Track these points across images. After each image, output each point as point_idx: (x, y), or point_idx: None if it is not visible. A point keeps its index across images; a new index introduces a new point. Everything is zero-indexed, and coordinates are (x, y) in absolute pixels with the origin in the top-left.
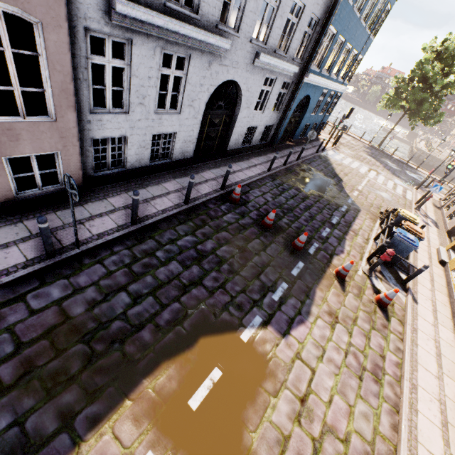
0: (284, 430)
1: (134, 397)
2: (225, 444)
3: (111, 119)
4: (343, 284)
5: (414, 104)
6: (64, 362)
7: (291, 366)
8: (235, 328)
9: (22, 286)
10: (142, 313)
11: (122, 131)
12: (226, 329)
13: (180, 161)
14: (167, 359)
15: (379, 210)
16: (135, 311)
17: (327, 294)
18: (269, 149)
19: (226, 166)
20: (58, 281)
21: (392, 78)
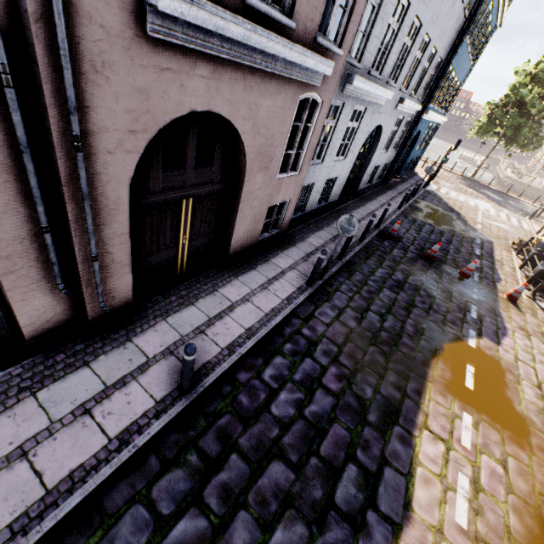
0: (538, 405)
1: (430, 380)
2: (506, 411)
3: (312, 169)
4: (516, 306)
5: (511, 130)
6: (372, 358)
7: (516, 365)
8: (461, 338)
9: (306, 308)
10: (393, 326)
11: (314, 178)
12: (455, 338)
13: (331, 203)
14: (432, 357)
15: (508, 242)
16: (388, 325)
17: (509, 314)
18: (384, 187)
19: (363, 206)
20: (324, 304)
21: (485, 104)
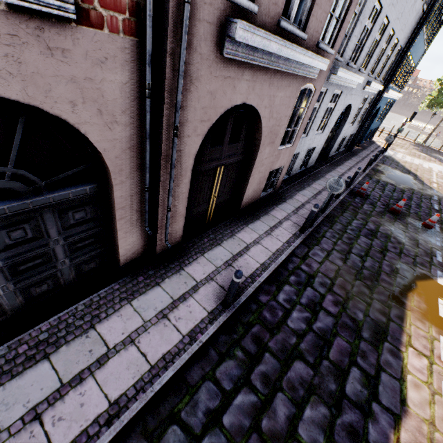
0: None
1: (409, 309)
2: None
3: (299, 142)
4: None
5: None
6: (359, 289)
7: None
8: (430, 277)
9: (301, 249)
10: (372, 266)
11: (299, 149)
12: (426, 277)
13: (309, 168)
14: (408, 292)
15: None
16: (367, 265)
17: None
18: (348, 154)
19: (334, 169)
20: (315, 247)
21: (435, 81)
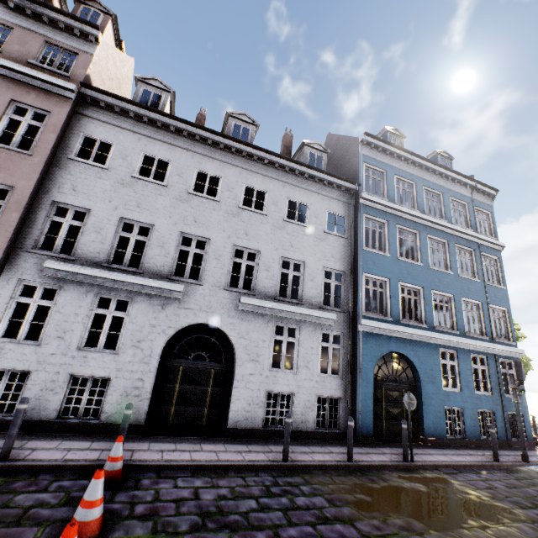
0: None
1: None
2: None
3: (16, 349)
4: None
5: None
6: None
7: None
8: None
9: None
10: None
11: (26, 363)
12: None
13: (117, 425)
14: None
15: None
16: None
17: None
18: (344, 442)
19: (197, 443)
20: None
21: None
